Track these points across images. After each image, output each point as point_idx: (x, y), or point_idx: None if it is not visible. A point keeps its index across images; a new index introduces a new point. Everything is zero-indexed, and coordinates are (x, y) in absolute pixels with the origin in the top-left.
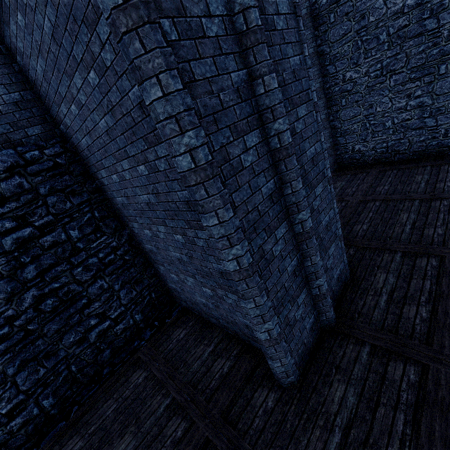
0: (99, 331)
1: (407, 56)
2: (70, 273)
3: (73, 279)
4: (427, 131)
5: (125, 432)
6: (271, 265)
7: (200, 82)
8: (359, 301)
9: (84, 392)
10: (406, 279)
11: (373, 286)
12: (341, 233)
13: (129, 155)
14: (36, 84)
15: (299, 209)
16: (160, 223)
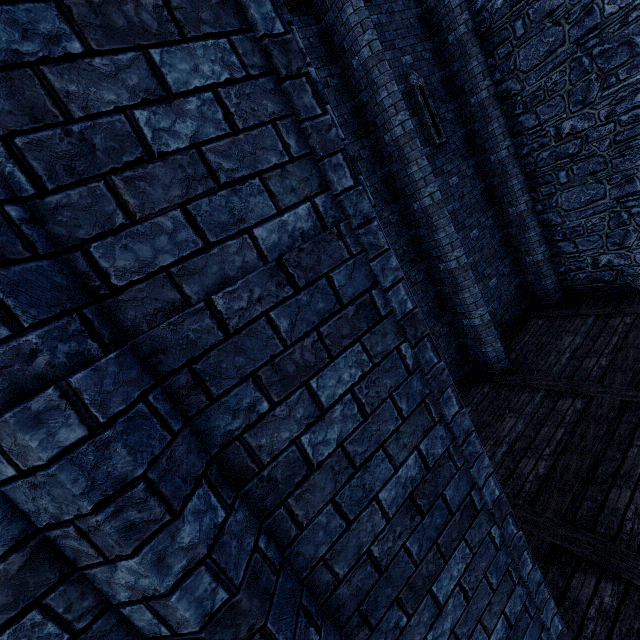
0: None
1: None
2: None
3: None
4: None
5: None
6: None
7: None
8: None
9: None
10: None
11: None
12: (560, 628)
13: None
14: None
15: None
16: None
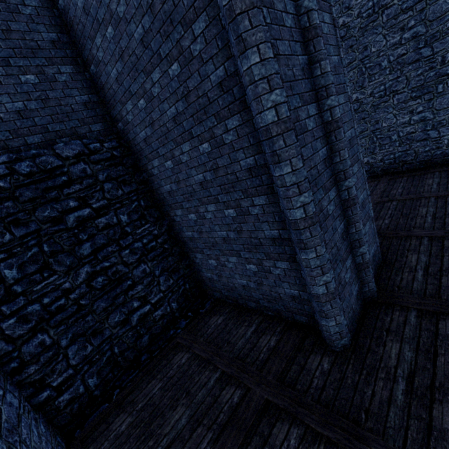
0: (140, 314)
1: (407, 79)
2: (118, 255)
3: (121, 260)
4: (431, 142)
5: (176, 405)
6: (327, 221)
7: (282, 56)
8: (396, 278)
9: (124, 377)
10: (438, 257)
11: (406, 265)
12: (372, 215)
13: (194, 135)
14: (104, 88)
15: (345, 176)
16: (211, 202)
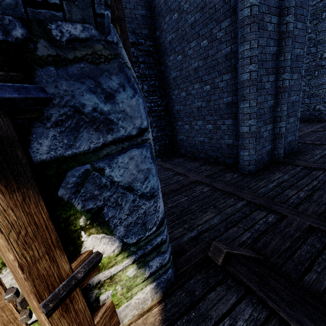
0: None
1: None
2: None
3: None
4: None
5: None
6: (262, 90)
7: None
8: (300, 157)
9: None
10: None
11: (311, 153)
12: (299, 116)
13: (200, 35)
14: (155, 7)
15: (284, 71)
16: (197, 82)
